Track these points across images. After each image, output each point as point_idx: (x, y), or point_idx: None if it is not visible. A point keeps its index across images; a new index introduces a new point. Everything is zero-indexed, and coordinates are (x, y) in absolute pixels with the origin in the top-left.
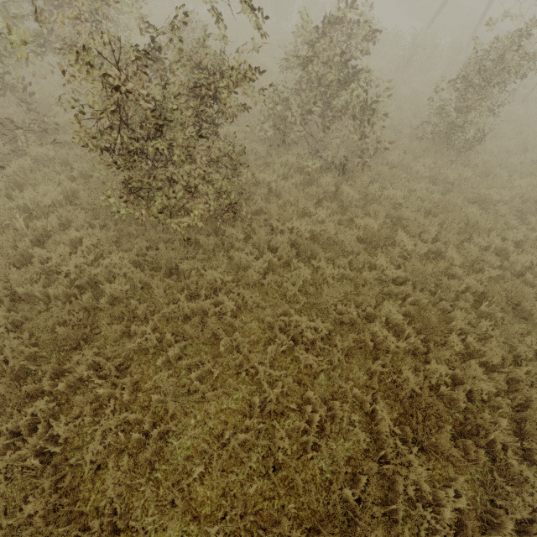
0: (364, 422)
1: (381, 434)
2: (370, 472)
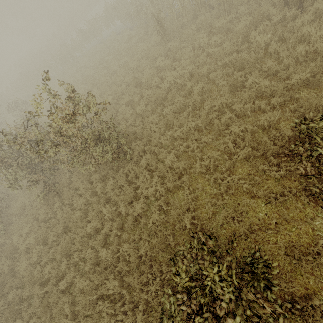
0: None
1: None
2: None
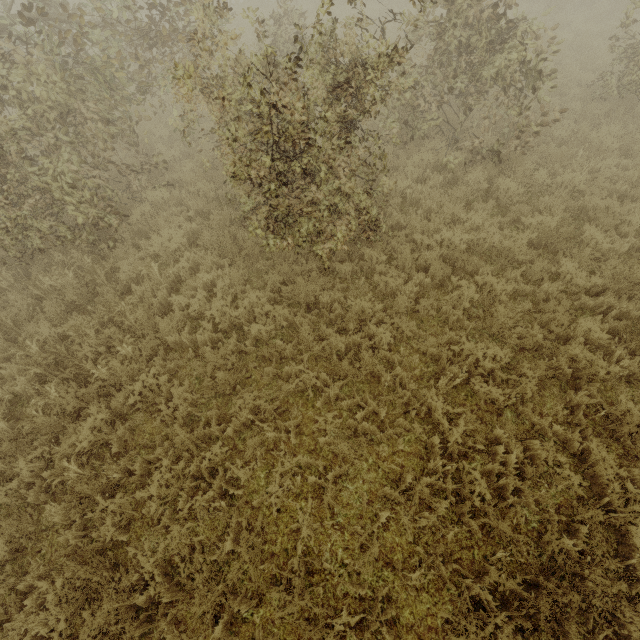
0: (571, 465)
1: (598, 478)
2: (591, 522)
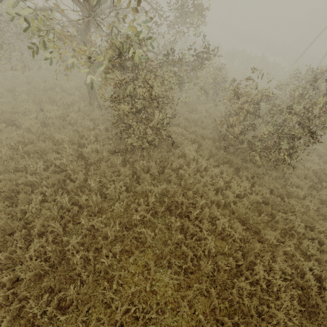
0: None
1: None
2: None
